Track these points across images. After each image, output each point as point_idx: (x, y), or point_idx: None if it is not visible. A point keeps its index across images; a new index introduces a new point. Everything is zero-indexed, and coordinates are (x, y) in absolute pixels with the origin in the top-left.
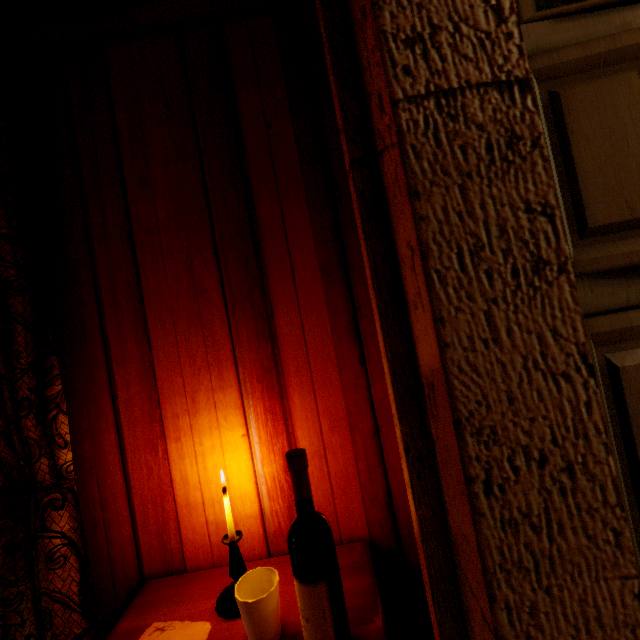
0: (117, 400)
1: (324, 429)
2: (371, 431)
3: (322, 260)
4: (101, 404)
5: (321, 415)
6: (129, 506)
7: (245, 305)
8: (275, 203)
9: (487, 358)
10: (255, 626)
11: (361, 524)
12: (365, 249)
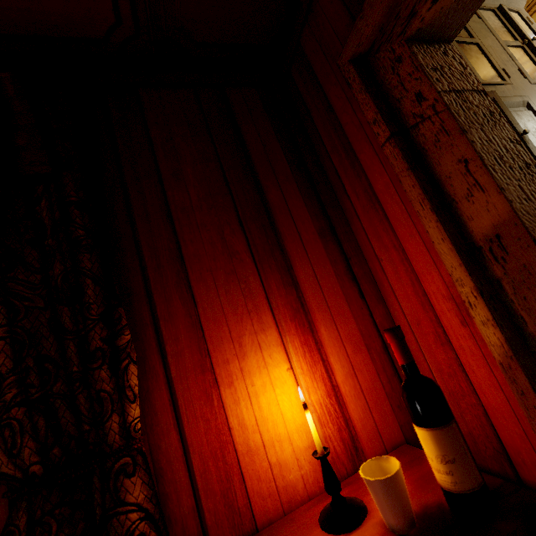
0: (166, 356)
1: (349, 352)
2: (382, 348)
3: (318, 227)
4: (150, 362)
5: (344, 341)
6: (188, 469)
7: (270, 261)
8: (278, 191)
9: (530, 208)
10: (400, 502)
11: (396, 430)
12: (412, 179)
